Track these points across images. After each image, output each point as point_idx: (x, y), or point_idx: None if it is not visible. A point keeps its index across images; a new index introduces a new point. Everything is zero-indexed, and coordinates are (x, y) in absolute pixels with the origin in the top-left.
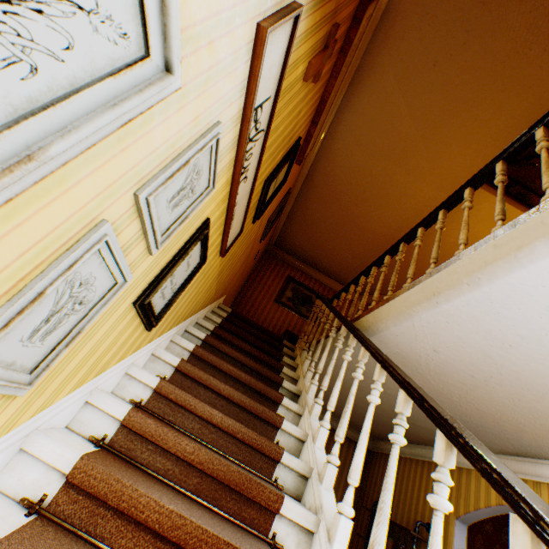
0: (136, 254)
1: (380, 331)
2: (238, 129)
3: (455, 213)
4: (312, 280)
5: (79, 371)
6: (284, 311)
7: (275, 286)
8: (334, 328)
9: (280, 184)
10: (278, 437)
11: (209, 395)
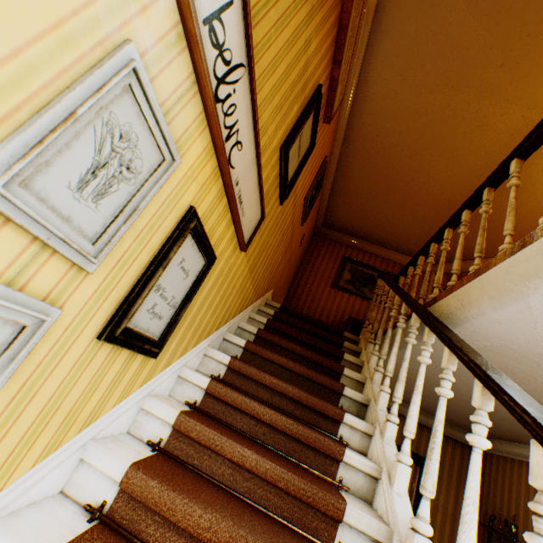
0: (53, 277)
1: (470, 319)
2: (189, 63)
3: None
4: (371, 256)
5: (37, 438)
6: (344, 296)
7: (330, 269)
8: (401, 316)
9: (306, 151)
10: (340, 473)
11: (247, 421)
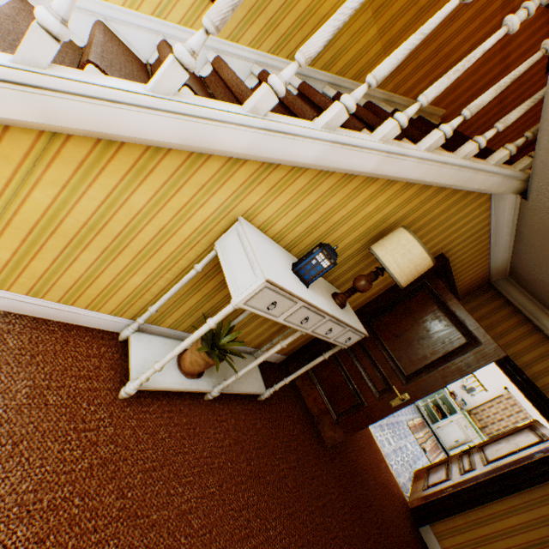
0: None
1: None
2: None
3: None
4: None
5: None
6: None
7: None
8: None
9: None
10: None
11: None
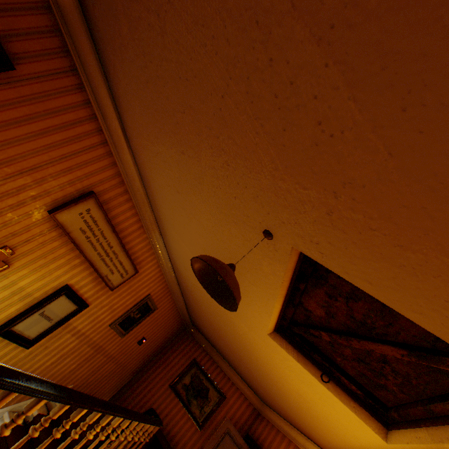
0: None
1: None
2: None
3: (276, 358)
4: (218, 368)
5: None
6: (174, 399)
7: (178, 366)
8: None
9: (73, 311)
10: None
11: None
